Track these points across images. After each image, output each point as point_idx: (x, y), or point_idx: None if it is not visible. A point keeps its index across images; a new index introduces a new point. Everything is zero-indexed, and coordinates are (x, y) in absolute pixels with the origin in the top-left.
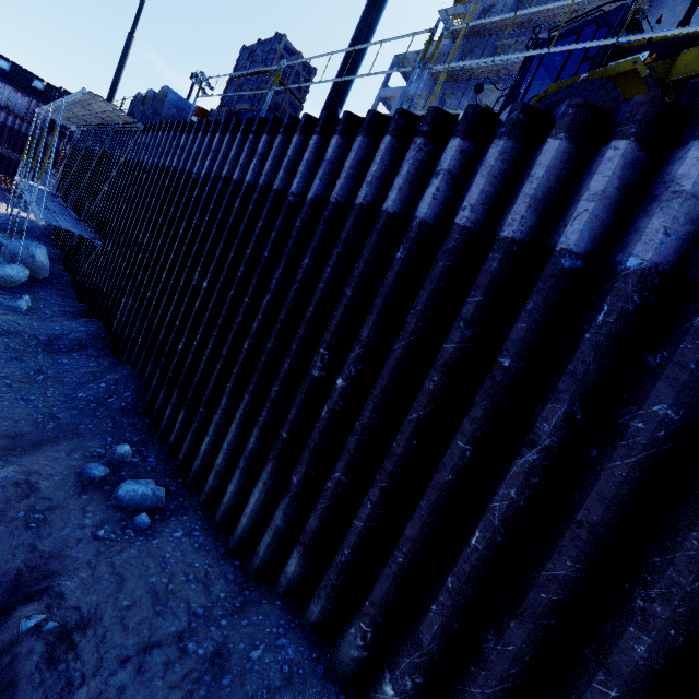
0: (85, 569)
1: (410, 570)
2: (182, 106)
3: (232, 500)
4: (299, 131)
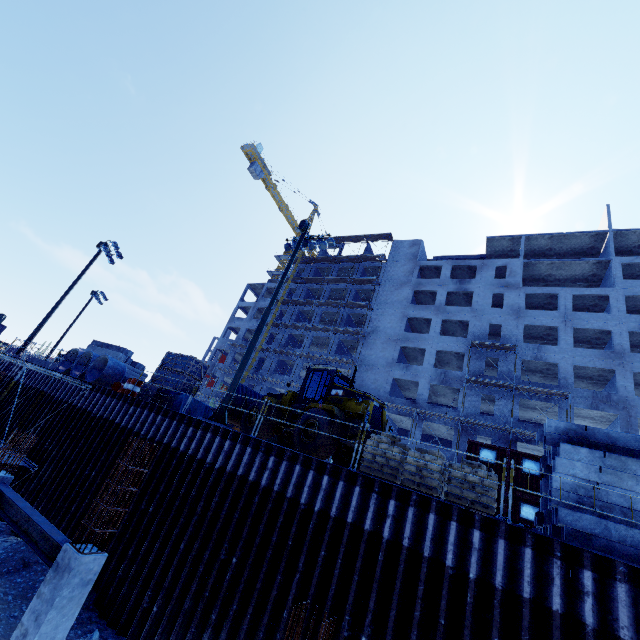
0: None
1: (265, 639)
2: (116, 366)
3: None
4: (211, 432)
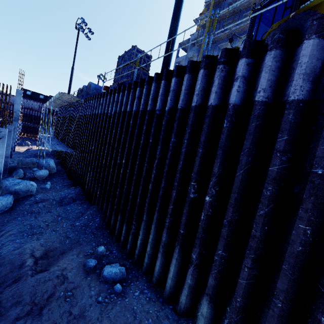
0: (97, 323)
1: (287, 311)
2: (98, 88)
3: (159, 270)
4: (154, 81)
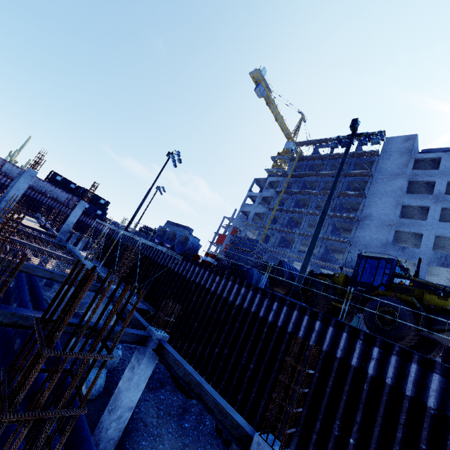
0: None
1: None
2: (194, 242)
3: None
4: (297, 310)
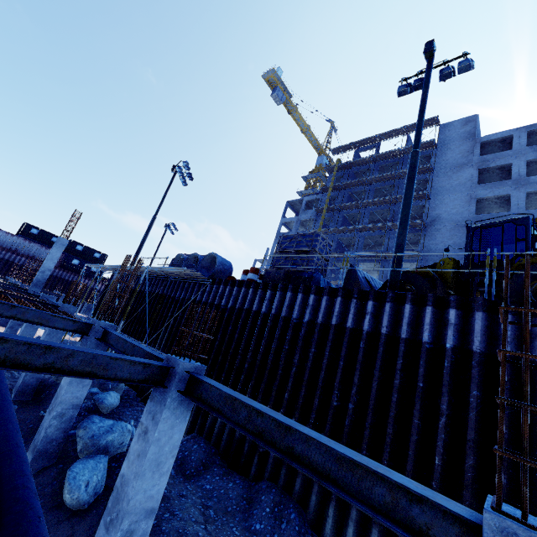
0: None
1: None
2: (224, 262)
3: None
4: (410, 302)
